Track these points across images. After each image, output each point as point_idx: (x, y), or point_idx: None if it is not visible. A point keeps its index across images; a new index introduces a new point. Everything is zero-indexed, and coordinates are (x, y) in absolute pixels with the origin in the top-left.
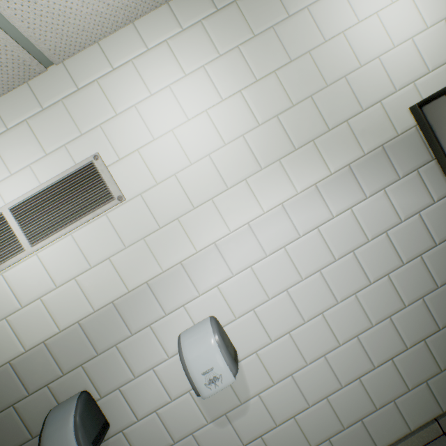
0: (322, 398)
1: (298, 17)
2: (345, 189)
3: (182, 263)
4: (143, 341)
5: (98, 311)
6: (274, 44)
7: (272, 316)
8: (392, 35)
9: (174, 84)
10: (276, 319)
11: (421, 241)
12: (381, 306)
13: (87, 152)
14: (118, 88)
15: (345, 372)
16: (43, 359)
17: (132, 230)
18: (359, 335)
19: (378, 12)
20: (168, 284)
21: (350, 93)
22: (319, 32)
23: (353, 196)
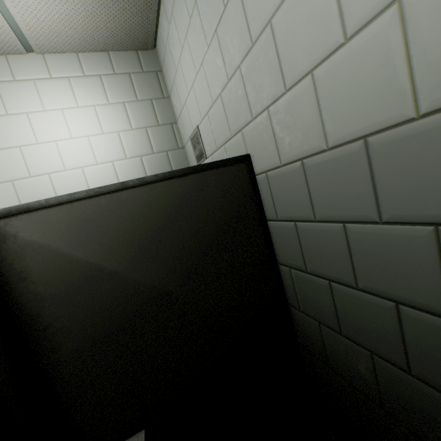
0: None
1: None
2: None
3: None
4: None
5: None
6: None
7: None
8: (66, 161)
9: None
10: None
11: None
12: None
13: None
14: None
15: None
16: None
17: None
18: None
19: (57, 141)
20: None
21: (14, 195)
22: None
23: None
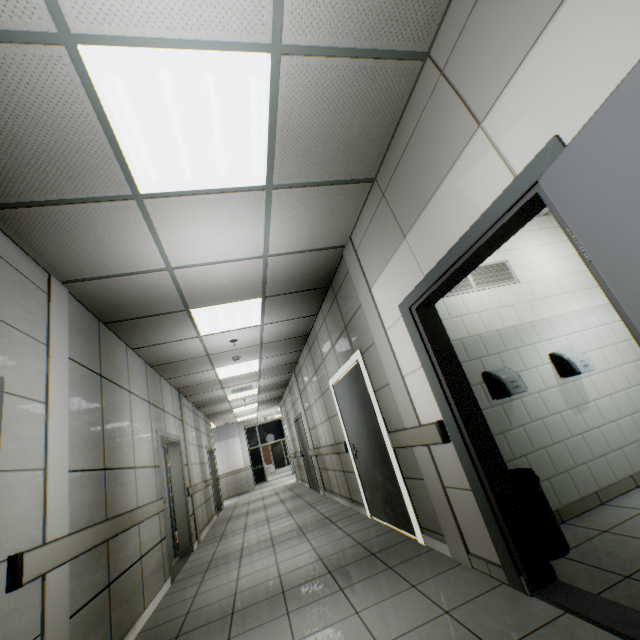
0: (628, 414)
1: None
2: None
3: (547, 319)
4: (529, 351)
5: (506, 329)
6: None
7: (594, 359)
8: None
9: (538, 246)
10: (596, 362)
11: None
12: None
13: (501, 258)
14: (514, 239)
15: (637, 403)
16: (477, 344)
17: (522, 296)
18: (639, 384)
19: None
20: (540, 327)
21: None
22: None
23: None
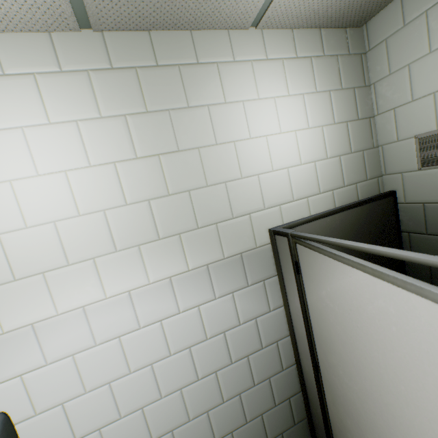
0: None
1: (197, 111)
2: (199, 287)
3: None
4: None
5: None
6: (166, 128)
7: (84, 411)
8: (274, 159)
9: (30, 128)
10: (88, 414)
11: (252, 343)
12: (202, 402)
13: None
14: None
15: None
16: None
17: None
18: (174, 430)
19: (267, 136)
20: None
21: (226, 199)
22: (213, 133)
23: (204, 294)
